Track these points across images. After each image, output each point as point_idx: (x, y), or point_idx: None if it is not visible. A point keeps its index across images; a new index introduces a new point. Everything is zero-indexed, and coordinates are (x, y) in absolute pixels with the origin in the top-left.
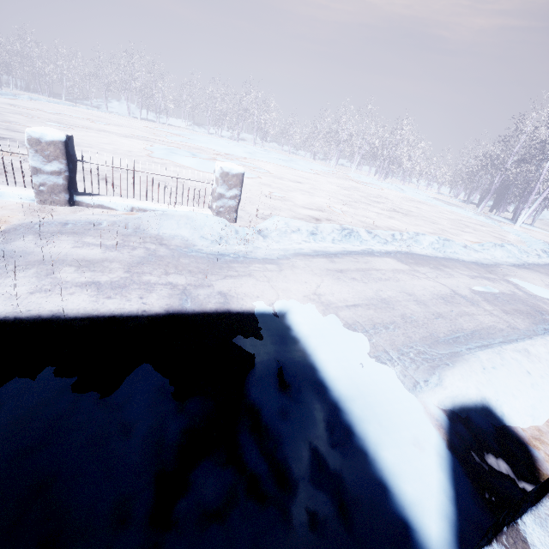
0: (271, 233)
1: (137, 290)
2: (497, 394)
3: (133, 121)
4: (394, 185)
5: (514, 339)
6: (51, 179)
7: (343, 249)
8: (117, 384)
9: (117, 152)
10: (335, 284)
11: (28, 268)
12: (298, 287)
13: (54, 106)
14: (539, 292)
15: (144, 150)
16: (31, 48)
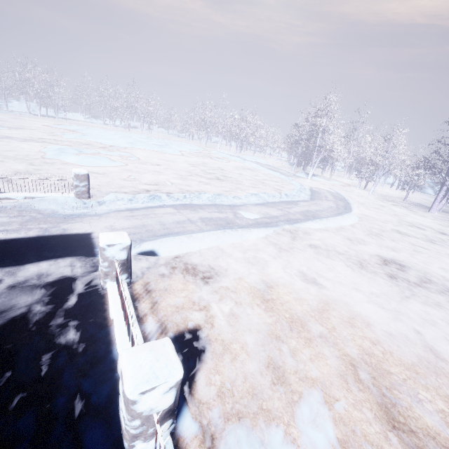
0: (105, 202)
1: (24, 231)
2: (159, 247)
3: (33, 120)
4: (239, 158)
5: (194, 233)
6: None
7: (146, 206)
8: (16, 254)
9: (17, 157)
10: (124, 221)
11: None
12: (104, 224)
13: None
14: (246, 215)
15: (39, 152)
16: None
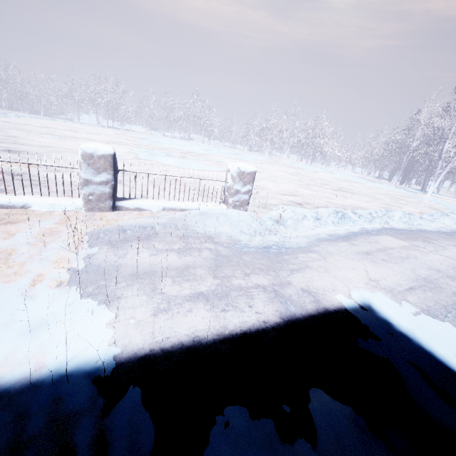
0: (286, 222)
1: (240, 297)
2: None
3: (103, 129)
4: (323, 169)
5: None
6: (99, 189)
7: (347, 230)
8: (313, 425)
9: None
10: (377, 267)
11: (129, 284)
12: (353, 275)
13: (38, 121)
14: None
15: (129, 153)
16: (14, 76)
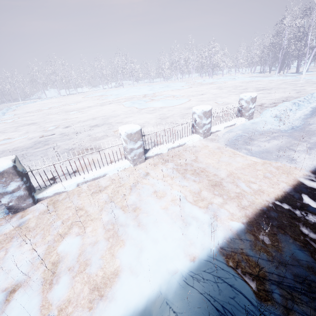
0: (280, 116)
1: None
2: None
3: (69, 97)
4: (227, 78)
5: None
6: (207, 126)
7: (308, 111)
8: None
9: (125, 113)
10: None
11: (283, 151)
12: None
13: (33, 106)
14: None
15: (128, 107)
16: None
